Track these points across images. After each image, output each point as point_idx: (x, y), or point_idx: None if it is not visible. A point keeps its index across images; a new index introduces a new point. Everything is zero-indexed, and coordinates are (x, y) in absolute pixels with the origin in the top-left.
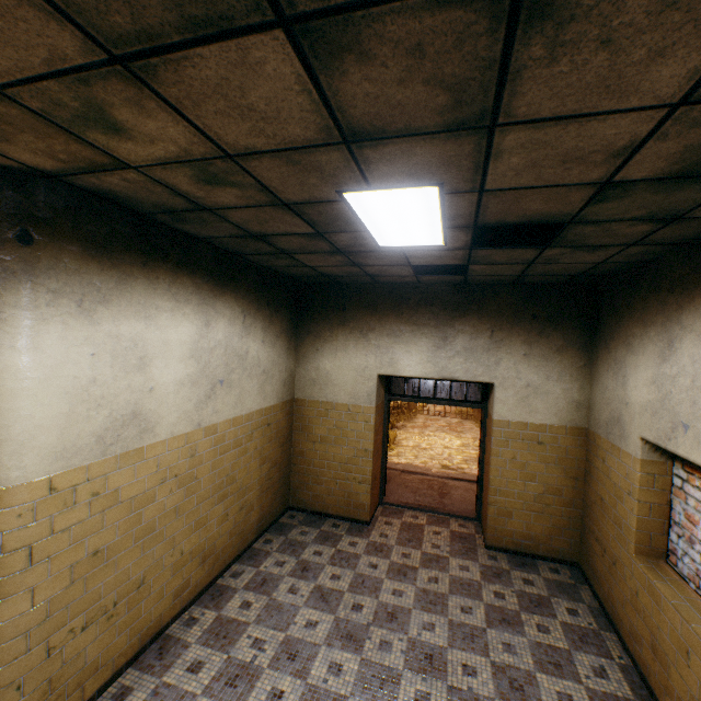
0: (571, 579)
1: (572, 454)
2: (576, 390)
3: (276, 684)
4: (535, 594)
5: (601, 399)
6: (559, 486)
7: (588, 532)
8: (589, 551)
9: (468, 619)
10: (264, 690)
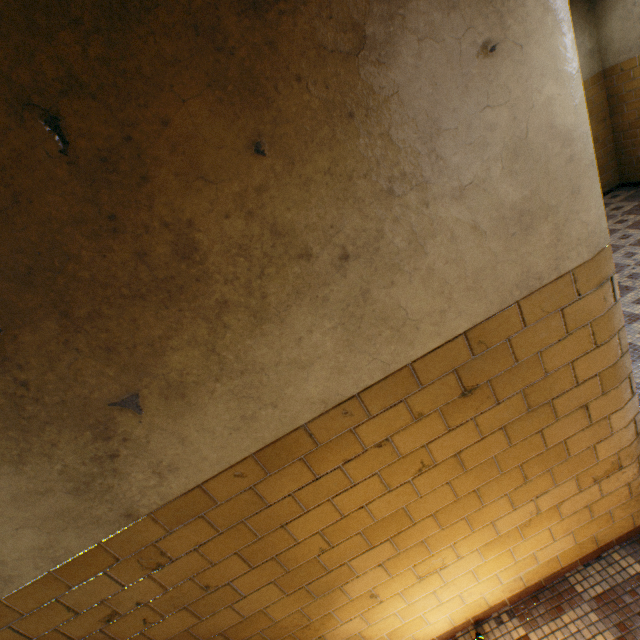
0: (630, 192)
1: (597, 101)
2: (587, 40)
3: (636, 332)
4: (633, 208)
5: (626, 23)
6: (594, 136)
7: (633, 149)
8: (639, 161)
9: (635, 238)
10: (639, 339)
